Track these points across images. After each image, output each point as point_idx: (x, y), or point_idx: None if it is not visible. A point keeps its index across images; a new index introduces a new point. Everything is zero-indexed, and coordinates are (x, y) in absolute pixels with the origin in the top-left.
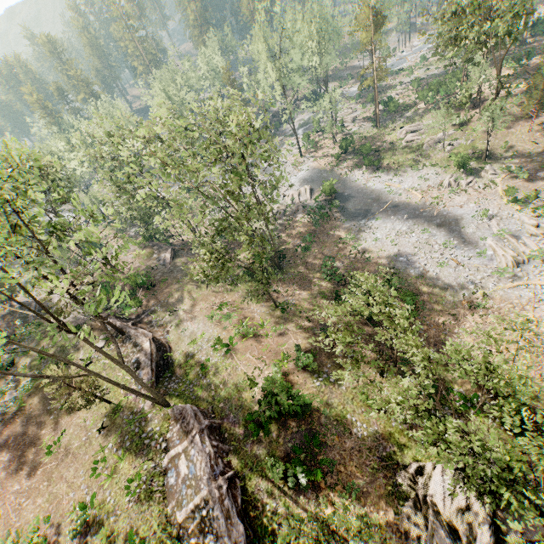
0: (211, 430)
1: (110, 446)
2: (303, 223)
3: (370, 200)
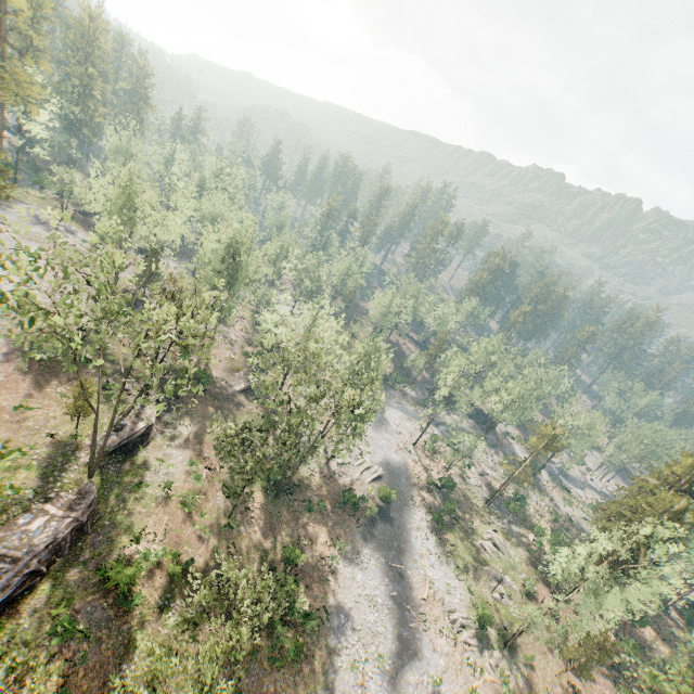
0: (80, 527)
1: (38, 451)
2: (338, 491)
3: (397, 544)
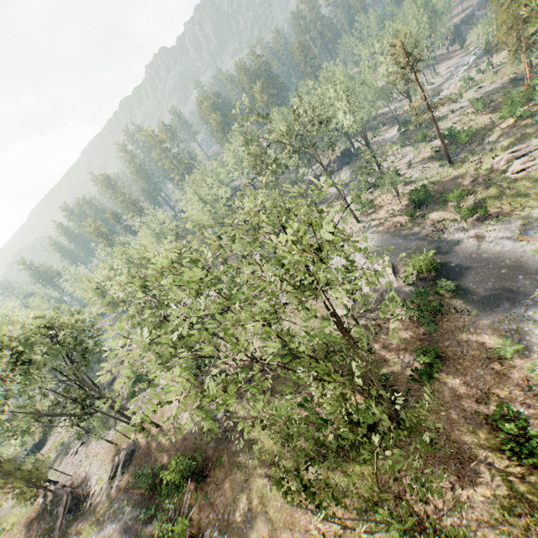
0: None
1: None
2: (402, 323)
3: (503, 269)
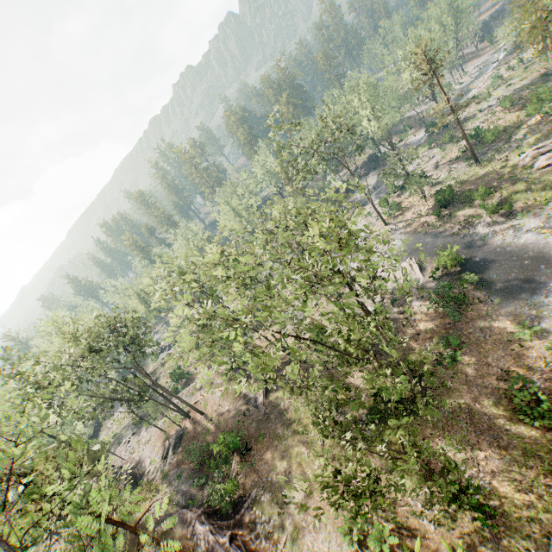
0: None
1: None
2: (428, 315)
3: (526, 261)
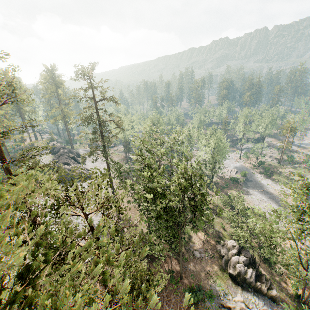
0: None
1: None
2: (227, 180)
3: (258, 185)
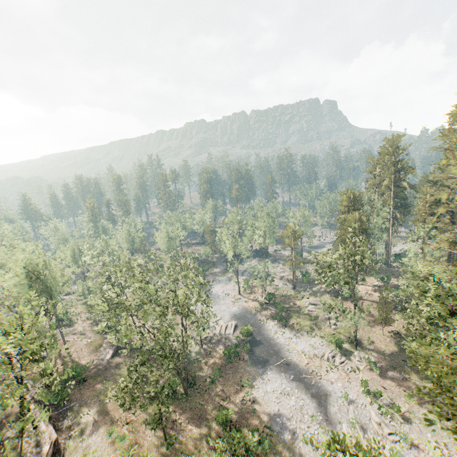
0: None
1: None
2: (220, 355)
3: (272, 351)
